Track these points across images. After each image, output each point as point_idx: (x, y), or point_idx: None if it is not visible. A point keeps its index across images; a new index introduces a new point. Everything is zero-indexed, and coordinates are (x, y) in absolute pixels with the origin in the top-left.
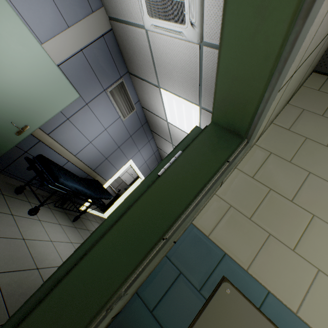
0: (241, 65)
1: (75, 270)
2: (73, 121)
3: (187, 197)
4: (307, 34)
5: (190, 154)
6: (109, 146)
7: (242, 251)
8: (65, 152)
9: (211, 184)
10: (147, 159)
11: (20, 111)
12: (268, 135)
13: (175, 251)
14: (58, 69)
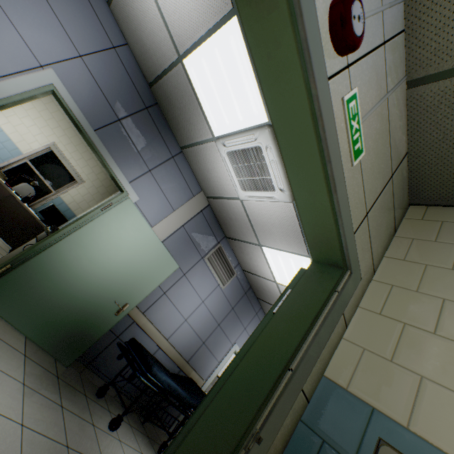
0: (315, 217)
1: (208, 408)
2: (169, 294)
3: (304, 325)
4: (346, 195)
5: (299, 289)
6: (207, 323)
7: (393, 402)
8: (157, 335)
9: (325, 313)
10: None
11: (124, 289)
12: (383, 268)
13: (310, 413)
14: (163, 245)
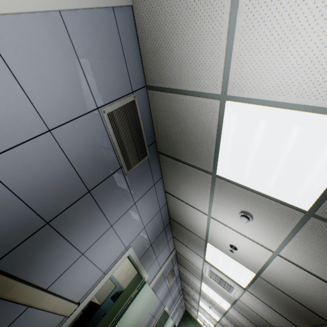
0: None
1: None
2: None
3: None
4: None
5: None
6: (157, 306)
7: None
8: None
9: None
10: (174, 295)
11: None
12: None
13: None
14: (154, 293)
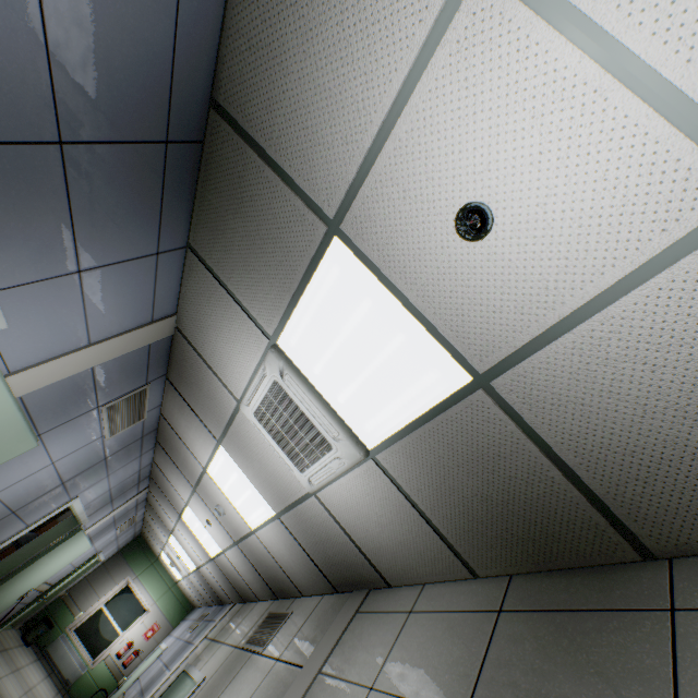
0: None
1: None
2: None
3: None
4: None
5: None
6: (40, 487)
7: None
8: None
9: None
10: (119, 483)
11: None
12: None
13: None
14: (22, 416)
